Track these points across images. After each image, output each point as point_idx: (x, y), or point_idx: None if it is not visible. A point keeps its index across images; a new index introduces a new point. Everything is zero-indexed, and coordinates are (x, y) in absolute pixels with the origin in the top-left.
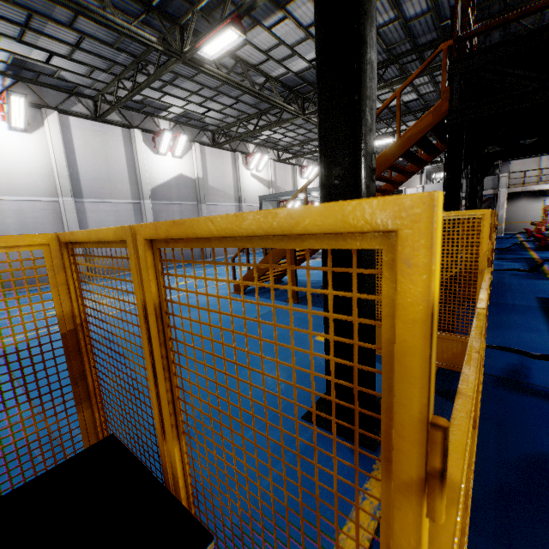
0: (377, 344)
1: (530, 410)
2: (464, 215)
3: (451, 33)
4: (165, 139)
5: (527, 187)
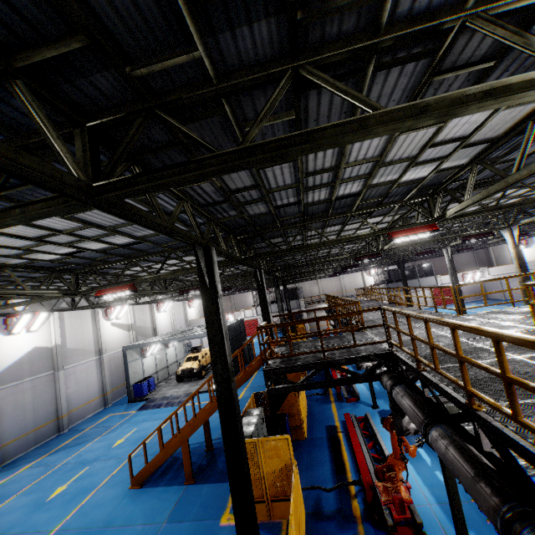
0: (257, 513)
1: (322, 531)
2: (281, 438)
3: (257, 282)
4: (22, 320)
5: (315, 306)
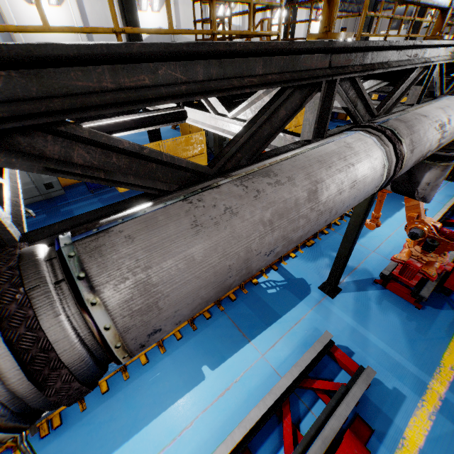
0: None
1: None
2: None
3: None
4: None
5: None
